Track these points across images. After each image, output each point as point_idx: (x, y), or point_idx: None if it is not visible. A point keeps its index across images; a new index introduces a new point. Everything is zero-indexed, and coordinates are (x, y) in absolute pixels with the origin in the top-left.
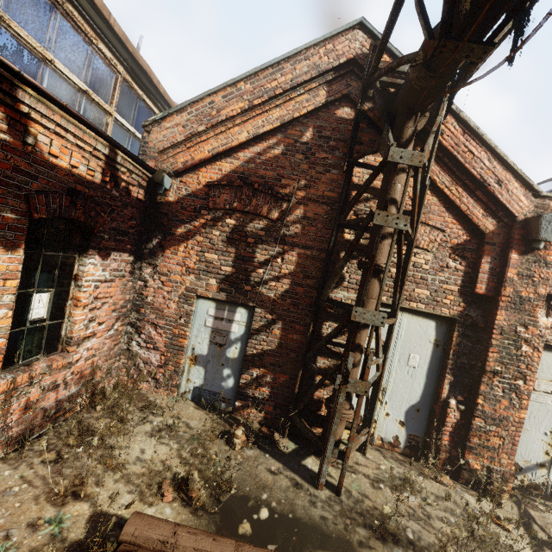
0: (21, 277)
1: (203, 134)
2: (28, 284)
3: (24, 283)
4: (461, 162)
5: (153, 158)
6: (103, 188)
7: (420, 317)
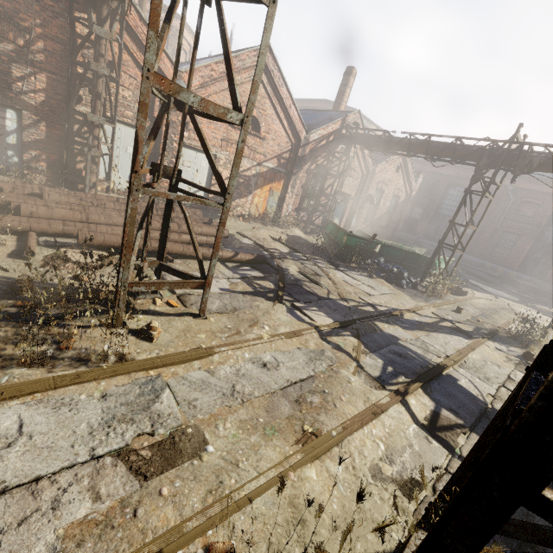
0: None
1: None
2: None
3: None
4: (140, 39)
5: None
6: None
7: (130, 128)
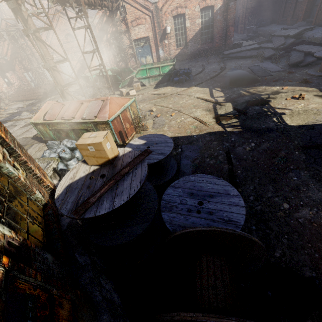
0: (2, 78)
1: (3, 48)
2: (3, 78)
3: (3, 78)
4: None
5: (2, 55)
6: (0, 65)
7: None
